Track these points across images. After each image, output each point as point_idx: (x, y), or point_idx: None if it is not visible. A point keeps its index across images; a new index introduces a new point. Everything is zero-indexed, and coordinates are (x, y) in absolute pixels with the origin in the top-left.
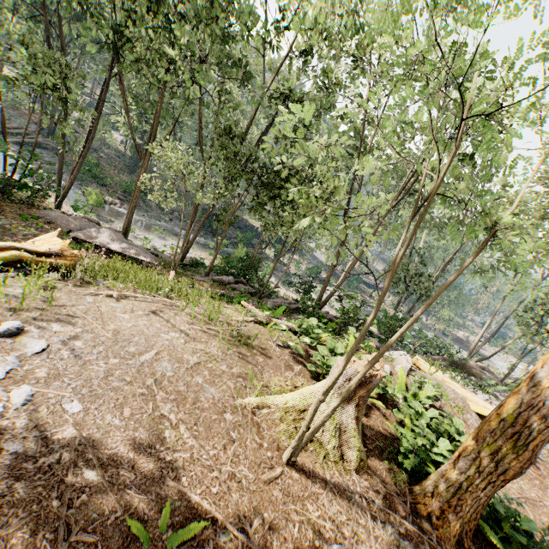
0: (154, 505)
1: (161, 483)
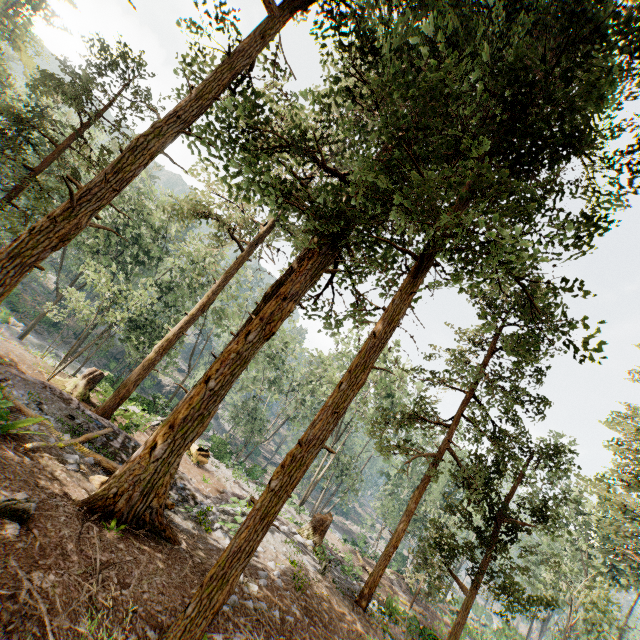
0: (2, 359)
1: (6, 359)
